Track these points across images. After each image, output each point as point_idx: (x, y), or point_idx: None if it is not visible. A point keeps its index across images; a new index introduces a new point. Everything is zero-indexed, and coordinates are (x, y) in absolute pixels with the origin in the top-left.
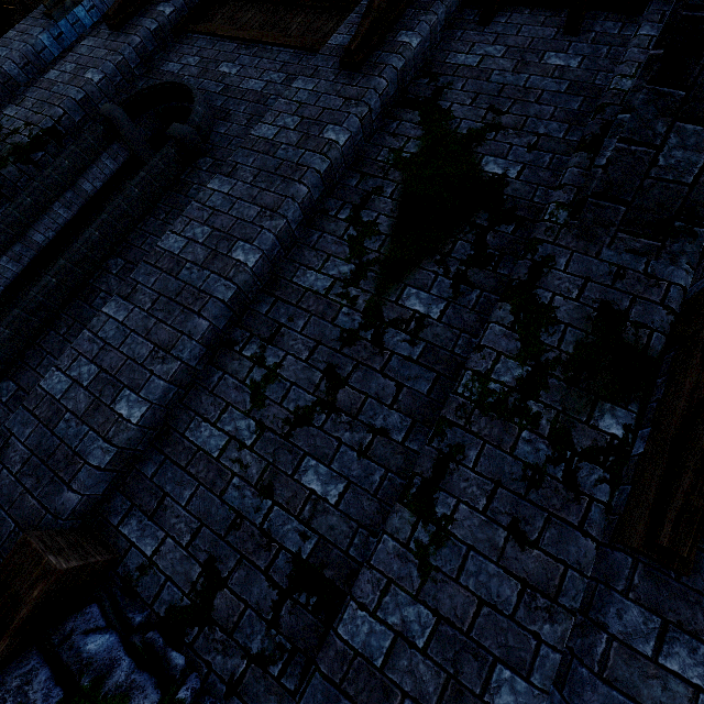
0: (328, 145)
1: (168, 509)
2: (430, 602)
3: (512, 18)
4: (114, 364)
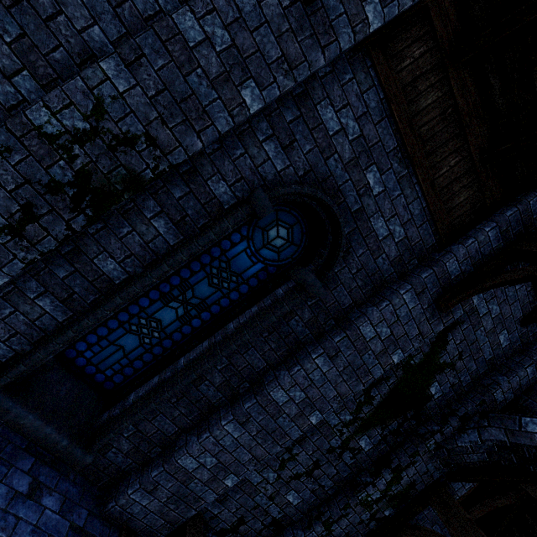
0: (390, 365)
1: (228, 500)
2: None
3: (521, 289)
4: (228, 461)
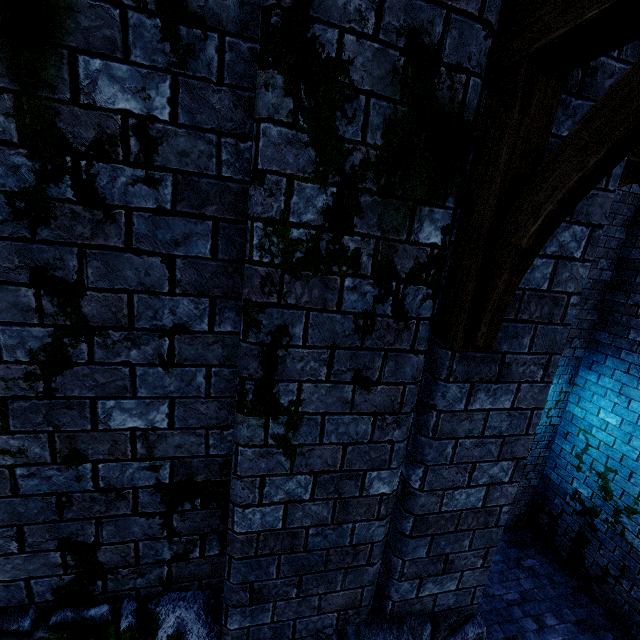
0: None
1: None
2: (304, 469)
3: None
4: None
